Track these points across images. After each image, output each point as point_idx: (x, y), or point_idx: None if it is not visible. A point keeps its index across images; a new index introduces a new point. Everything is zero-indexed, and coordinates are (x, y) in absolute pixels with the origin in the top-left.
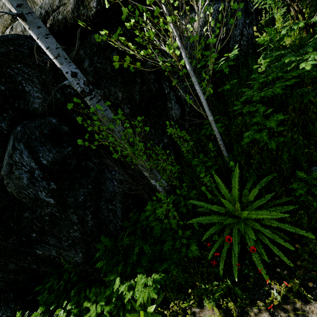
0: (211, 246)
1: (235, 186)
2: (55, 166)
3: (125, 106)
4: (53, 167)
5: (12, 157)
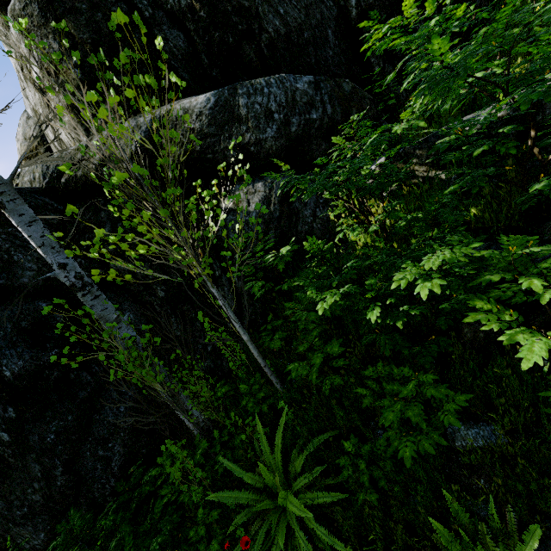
0: (234, 548)
1: (278, 445)
2: (22, 382)
3: (158, 287)
4: (19, 382)
5: None
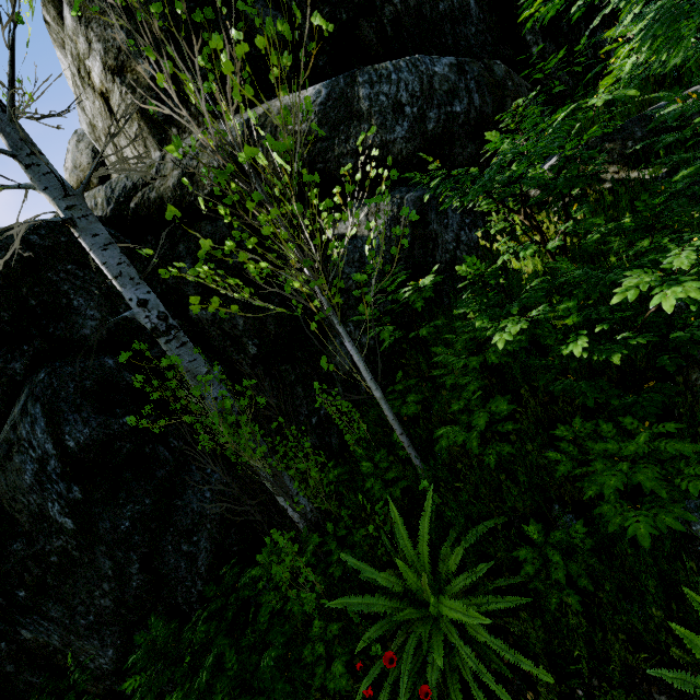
0: (368, 670)
1: (423, 536)
2: (89, 454)
3: (250, 342)
4: (85, 455)
5: (16, 429)
